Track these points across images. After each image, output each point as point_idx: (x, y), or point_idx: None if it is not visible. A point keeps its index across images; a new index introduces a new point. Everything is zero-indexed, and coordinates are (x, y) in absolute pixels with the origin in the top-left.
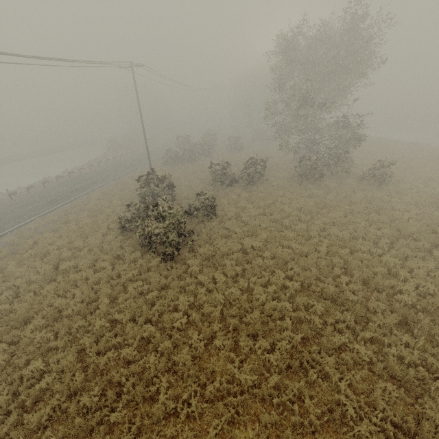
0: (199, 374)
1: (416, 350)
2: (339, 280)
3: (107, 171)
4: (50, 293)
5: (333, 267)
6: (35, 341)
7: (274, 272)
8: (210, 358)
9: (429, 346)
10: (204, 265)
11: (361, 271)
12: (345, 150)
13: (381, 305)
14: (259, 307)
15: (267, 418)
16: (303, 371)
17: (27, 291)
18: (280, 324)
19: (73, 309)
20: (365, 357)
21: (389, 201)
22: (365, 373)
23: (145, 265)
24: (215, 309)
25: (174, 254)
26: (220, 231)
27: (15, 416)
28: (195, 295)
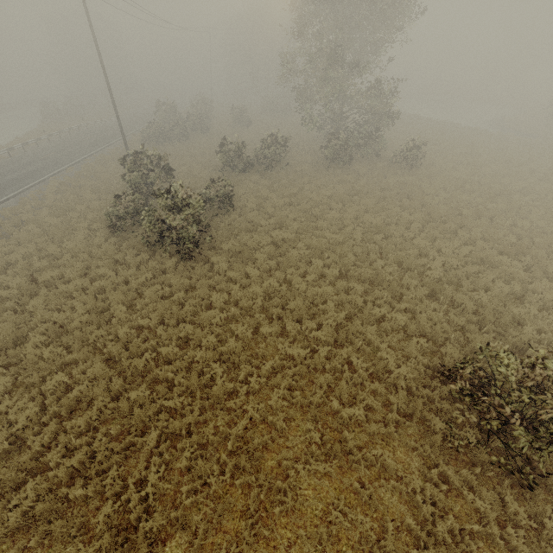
0: (251, 358)
1: (441, 312)
2: (375, 264)
3: (56, 153)
4: (37, 309)
5: (369, 254)
6: (45, 358)
7: (310, 263)
8: (258, 345)
9: (451, 308)
10: (231, 262)
11: (396, 255)
12: (376, 127)
13: (414, 281)
14: (301, 295)
15: (323, 378)
16: (348, 343)
17: (1, 311)
18: (323, 308)
19: (82, 319)
20: (402, 322)
21: (420, 186)
22: (401, 335)
23: (159, 267)
24: (253, 304)
25: (191, 253)
26: (243, 224)
27: (55, 424)
28: (228, 293)
